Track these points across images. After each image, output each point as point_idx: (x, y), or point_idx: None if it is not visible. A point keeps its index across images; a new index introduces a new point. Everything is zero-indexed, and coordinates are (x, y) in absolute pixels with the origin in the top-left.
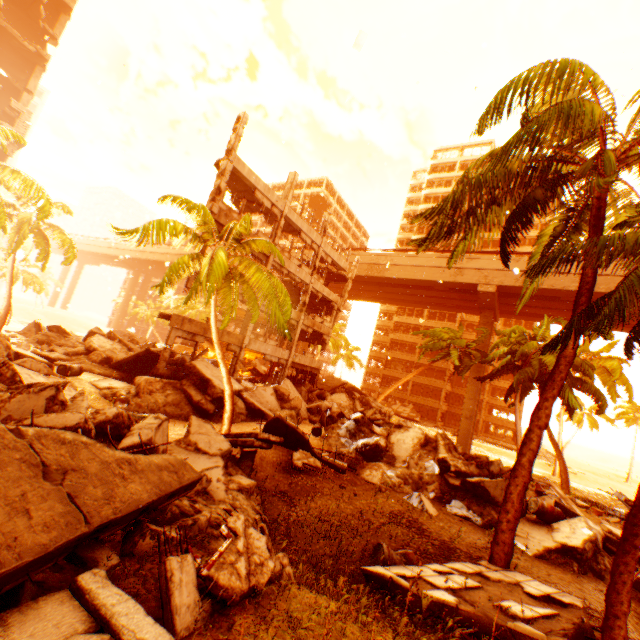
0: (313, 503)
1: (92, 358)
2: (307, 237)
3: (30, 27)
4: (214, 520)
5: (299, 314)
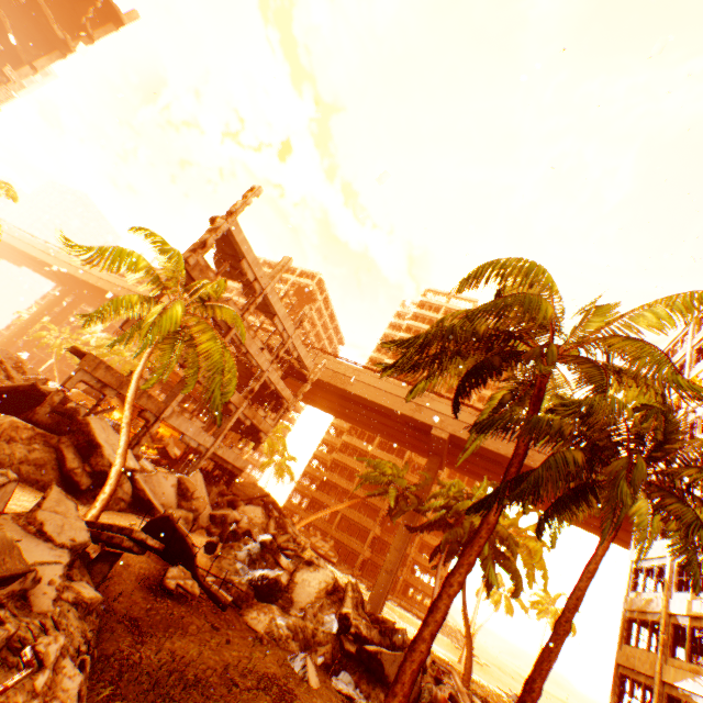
0: (169, 643)
1: None
2: (280, 323)
3: (69, 17)
4: (18, 640)
5: (242, 400)
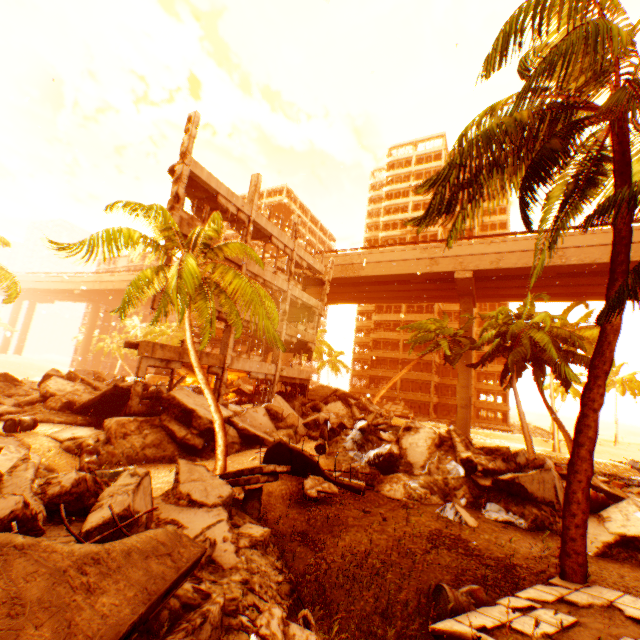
0: (341, 541)
1: (49, 405)
2: (279, 242)
3: None
4: (229, 604)
5: (281, 324)
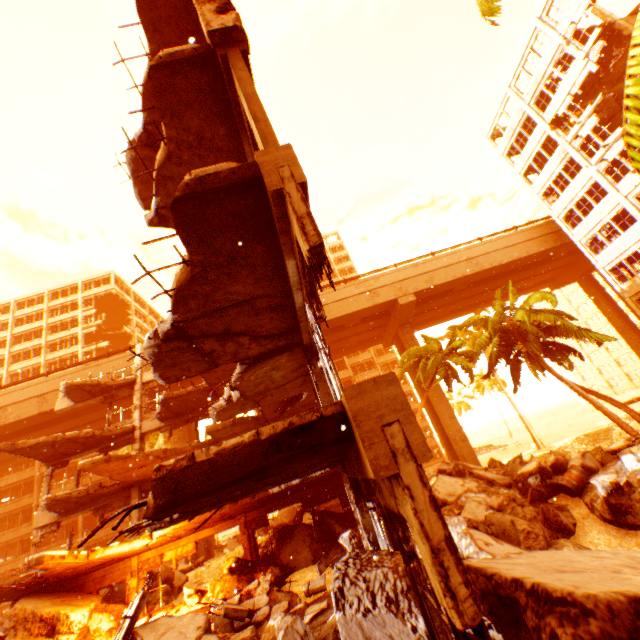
0: None
1: None
2: None
3: None
4: None
5: None
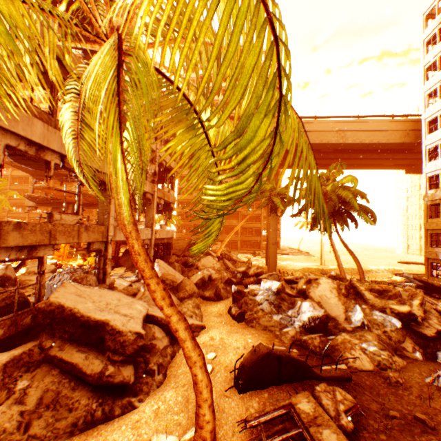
0: None
1: None
2: None
3: None
4: None
5: (152, 186)
